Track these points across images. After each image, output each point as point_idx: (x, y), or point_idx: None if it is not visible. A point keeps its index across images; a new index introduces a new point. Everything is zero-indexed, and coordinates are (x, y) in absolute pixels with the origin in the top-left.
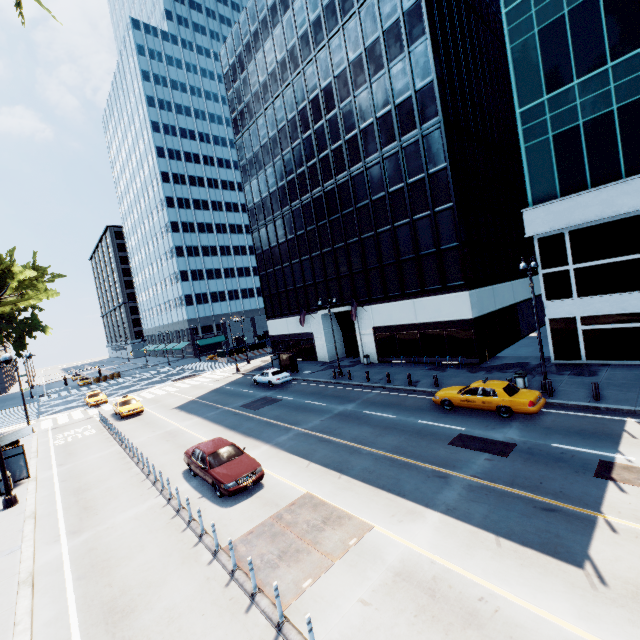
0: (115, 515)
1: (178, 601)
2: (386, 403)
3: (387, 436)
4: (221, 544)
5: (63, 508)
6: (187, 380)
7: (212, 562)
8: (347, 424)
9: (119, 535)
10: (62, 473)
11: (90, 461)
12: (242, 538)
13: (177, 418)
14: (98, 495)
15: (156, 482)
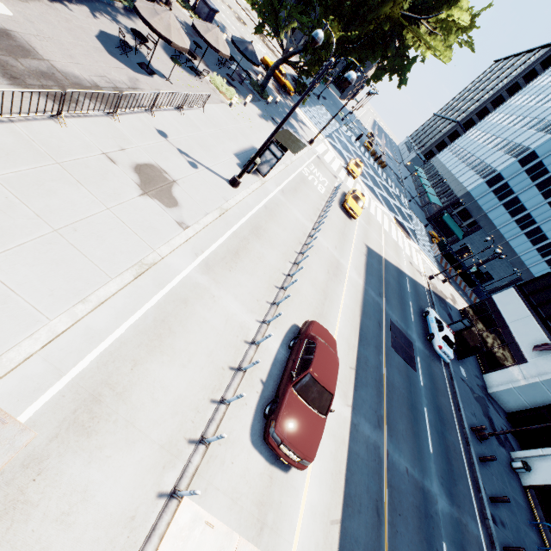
0: (230, 291)
1: (97, 498)
2: None
3: None
4: (191, 485)
5: (235, 231)
6: (400, 231)
7: (161, 498)
8: (415, 530)
9: (204, 318)
10: (274, 199)
11: (290, 213)
12: (201, 517)
13: (356, 259)
14: (253, 253)
15: (275, 305)
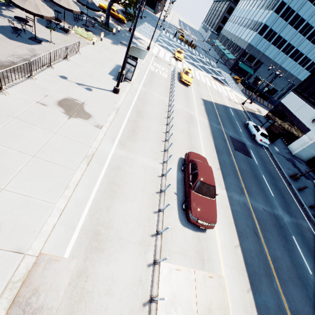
0: (139, 153)
1: (120, 278)
2: (311, 248)
3: (297, 290)
4: (161, 255)
5: (128, 118)
6: (217, 83)
7: (150, 267)
8: (277, 236)
9: (132, 172)
10: (141, 92)
11: (154, 97)
12: (172, 268)
13: (199, 109)
14: (143, 127)
15: (166, 151)
